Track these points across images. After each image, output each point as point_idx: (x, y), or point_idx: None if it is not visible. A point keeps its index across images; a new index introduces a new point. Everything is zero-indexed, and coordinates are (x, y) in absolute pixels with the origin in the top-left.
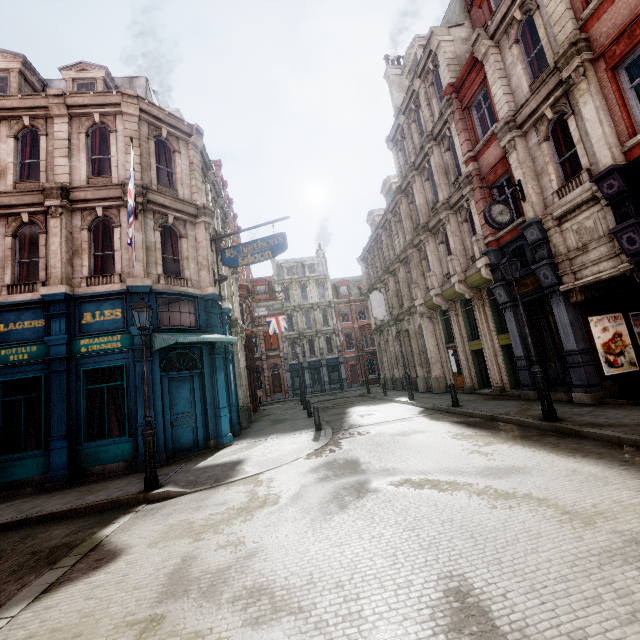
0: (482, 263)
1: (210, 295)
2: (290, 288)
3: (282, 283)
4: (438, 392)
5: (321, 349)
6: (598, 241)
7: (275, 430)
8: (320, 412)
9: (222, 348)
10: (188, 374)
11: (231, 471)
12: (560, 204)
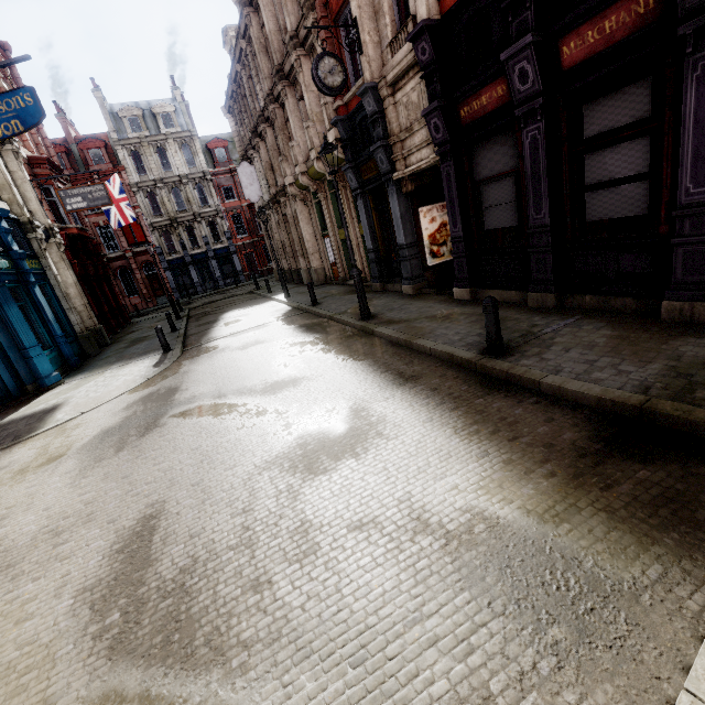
0: (333, 137)
1: None
2: (141, 153)
3: (127, 145)
4: (318, 285)
5: (204, 238)
6: (420, 122)
7: (124, 356)
8: (193, 322)
9: (8, 270)
10: None
11: (37, 423)
12: (393, 65)
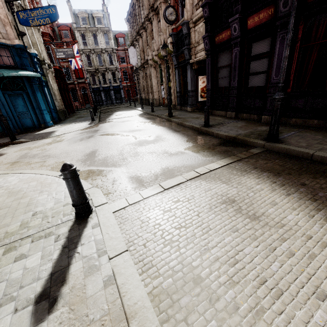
0: (169, 41)
1: (17, 45)
2: (86, 35)
3: (79, 30)
4: (156, 106)
5: (109, 80)
6: (202, 40)
7: (75, 121)
8: (102, 114)
9: (37, 79)
10: (19, 93)
11: (49, 134)
12: (195, 14)
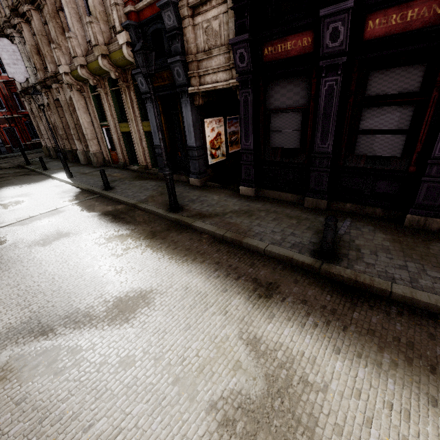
0: (123, 39)
1: None
2: None
3: None
4: (97, 166)
5: None
6: (220, 49)
7: None
8: None
9: None
10: None
11: None
12: None
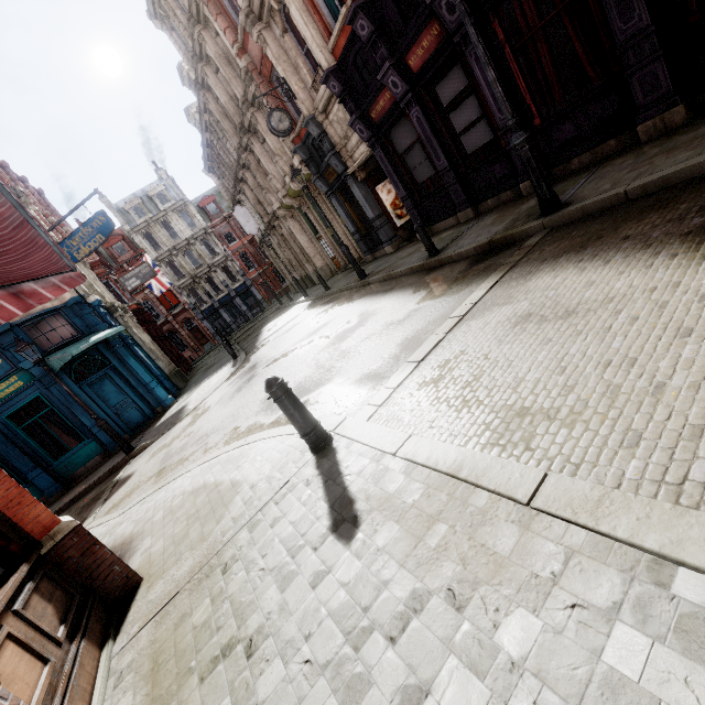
0: (297, 162)
1: (71, 301)
2: (152, 232)
3: (139, 231)
4: (327, 279)
5: (223, 282)
6: (350, 130)
7: (206, 376)
8: (242, 343)
9: (117, 338)
10: (102, 374)
11: (180, 415)
12: (319, 99)
